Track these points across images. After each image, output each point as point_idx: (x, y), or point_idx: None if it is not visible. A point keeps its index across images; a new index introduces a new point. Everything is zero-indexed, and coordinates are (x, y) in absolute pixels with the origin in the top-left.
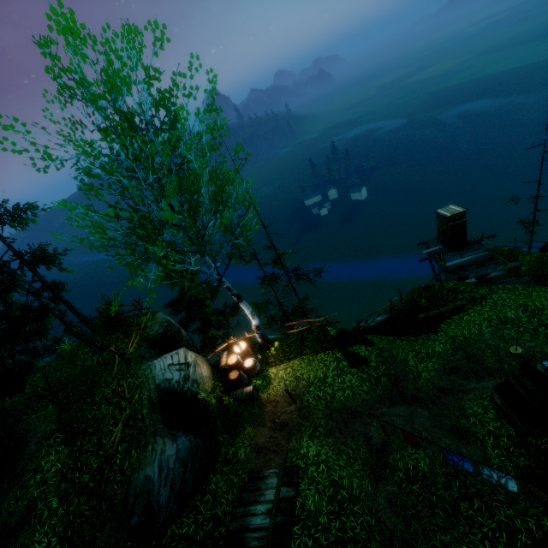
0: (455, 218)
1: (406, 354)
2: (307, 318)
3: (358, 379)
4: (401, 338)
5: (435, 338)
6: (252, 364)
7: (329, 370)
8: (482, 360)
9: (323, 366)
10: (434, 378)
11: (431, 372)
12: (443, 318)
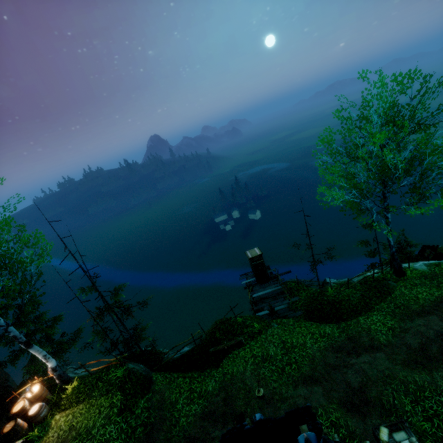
0: (255, 259)
1: (180, 395)
2: (137, 345)
3: (117, 430)
4: (185, 375)
5: (213, 375)
6: (35, 411)
7: (99, 418)
8: (235, 402)
9: (97, 413)
10: (189, 425)
11: (190, 418)
12: (228, 353)
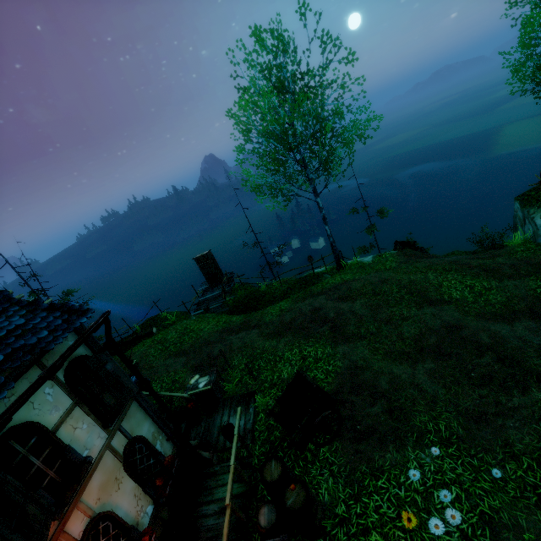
0: (202, 260)
1: None
2: None
3: None
4: None
5: (115, 358)
6: None
7: None
8: None
9: None
10: None
11: None
12: (139, 342)
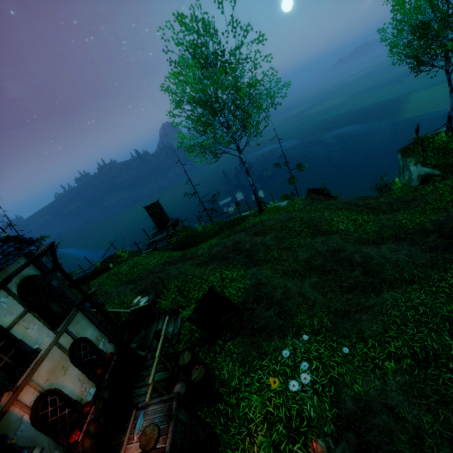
0: (151, 209)
1: None
2: None
3: None
4: None
5: None
6: None
7: None
8: None
9: None
10: None
11: None
12: (99, 275)
